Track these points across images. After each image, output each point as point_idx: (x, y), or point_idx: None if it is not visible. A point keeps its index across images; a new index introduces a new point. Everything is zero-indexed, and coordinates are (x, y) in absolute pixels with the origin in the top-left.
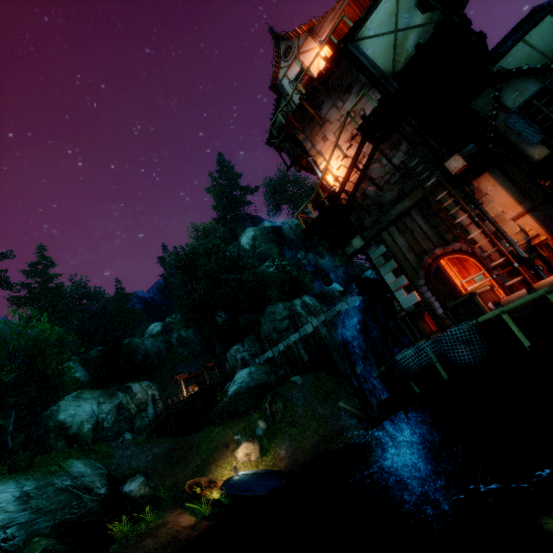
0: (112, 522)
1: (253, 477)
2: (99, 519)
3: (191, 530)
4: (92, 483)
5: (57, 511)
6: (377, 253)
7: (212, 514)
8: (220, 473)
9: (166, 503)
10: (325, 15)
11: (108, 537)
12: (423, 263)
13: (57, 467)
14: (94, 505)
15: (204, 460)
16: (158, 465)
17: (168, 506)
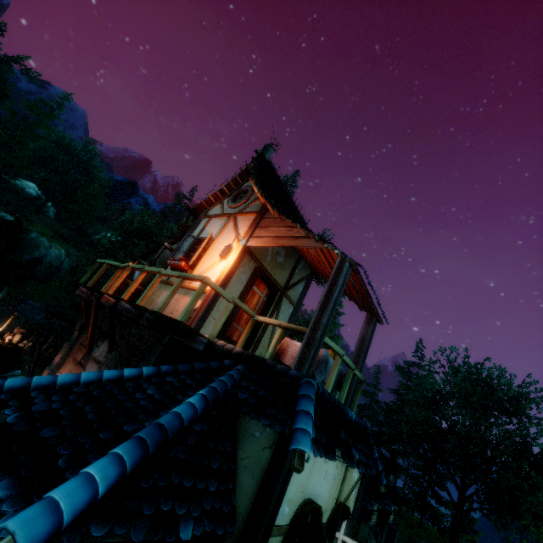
0: None
1: None
2: None
3: None
4: None
5: None
6: None
7: None
8: None
9: None
10: (284, 218)
11: None
12: None
13: None
14: None
15: None
16: None
17: None
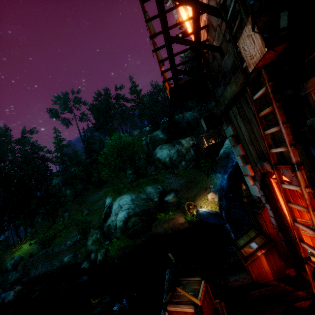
0: (159, 211)
1: (207, 214)
2: (153, 211)
3: (181, 225)
4: (153, 196)
5: (141, 206)
6: (228, 132)
7: (191, 221)
8: (200, 203)
9: (183, 205)
10: None
11: (156, 217)
12: (257, 169)
13: (142, 190)
14: (152, 205)
15: (197, 192)
16: (182, 188)
17: (180, 209)
